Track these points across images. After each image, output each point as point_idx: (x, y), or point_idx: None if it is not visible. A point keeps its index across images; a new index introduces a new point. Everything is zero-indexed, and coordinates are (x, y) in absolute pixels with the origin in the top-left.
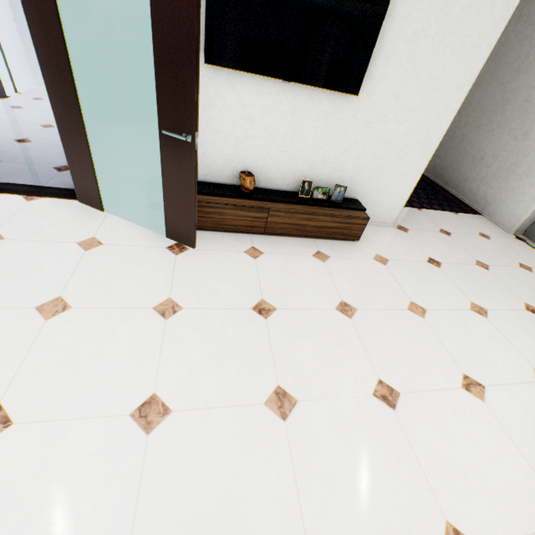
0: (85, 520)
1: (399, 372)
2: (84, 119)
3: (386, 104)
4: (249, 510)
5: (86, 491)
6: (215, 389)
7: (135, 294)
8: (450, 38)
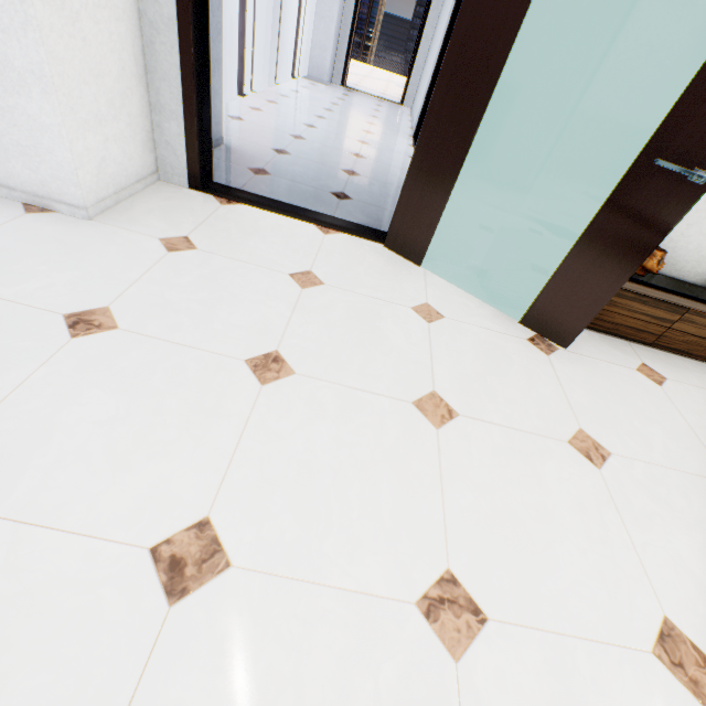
0: None
1: None
2: (478, 127)
3: None
4: None
5: None
6: None
7: (529, 411)
8: None
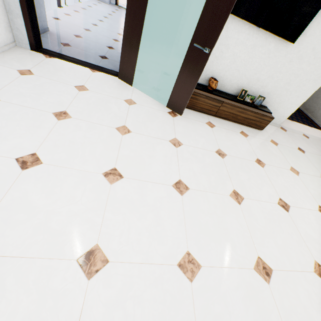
0: (165, 222)
1: (288, 197)
2: (143, 29)
3: (306, 51)
4: (231, 235)
5: (162, 211)
6: (206, 184)
7: (158, 132)
8: None
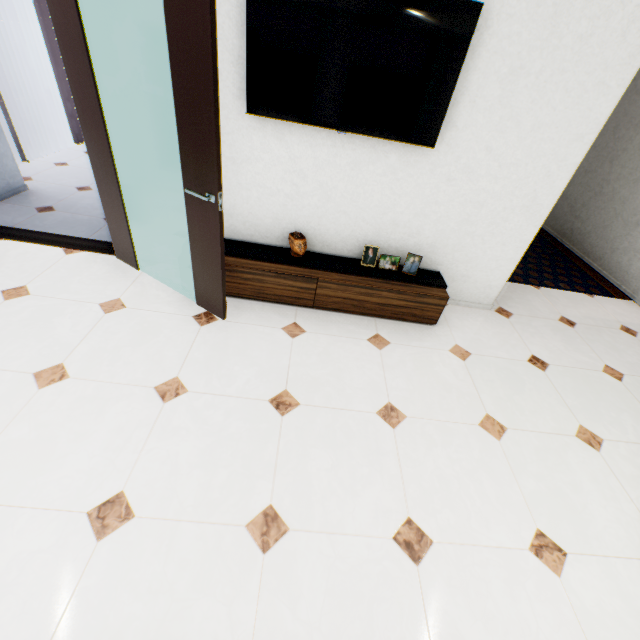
0: None
1: (440, 512)
2: (119, 173)
3: (475, 157)
4: None
5: (11, 597)
6: (192, 497)
7: (140, 369)
8: (563, 75)
